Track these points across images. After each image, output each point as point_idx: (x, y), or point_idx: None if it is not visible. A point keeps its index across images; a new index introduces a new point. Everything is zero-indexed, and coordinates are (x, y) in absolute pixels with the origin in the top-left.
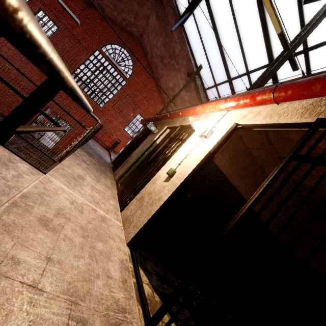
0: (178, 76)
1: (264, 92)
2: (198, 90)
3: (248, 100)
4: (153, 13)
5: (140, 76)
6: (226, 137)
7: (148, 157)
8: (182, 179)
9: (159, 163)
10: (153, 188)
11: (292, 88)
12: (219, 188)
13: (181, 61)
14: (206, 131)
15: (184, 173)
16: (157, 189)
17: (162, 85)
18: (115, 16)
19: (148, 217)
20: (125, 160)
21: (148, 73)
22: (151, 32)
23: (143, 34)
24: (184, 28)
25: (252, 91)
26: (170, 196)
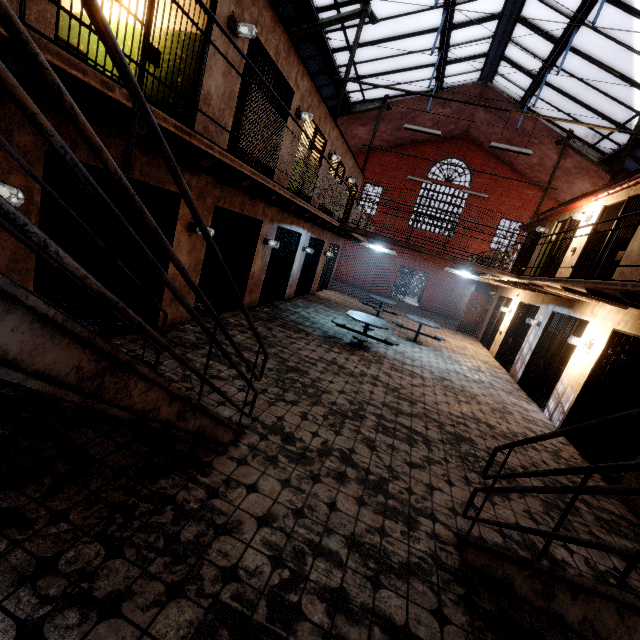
0: (542, 149)
1: (605, 192)
2: (581, 153)
3: (601, 196)
4: (479, 110)
5: (483, 174)
6: (600, 216)
7: (549, 256)
8: (581, 249)
9: (563, 251)
10: (565, 264)
11: (612, 190)
12: (615, 244)
13: (539, 135)
14: (587, 218)
15: (581, 246)
16: (568, 263)
17: (521, 166)
18: (430, 137)
19: (568, 274)
20: (524, 270)
21: (492, 163)
22: (481, 124)
23: (470, 129)
24: (527, 108)
25: (601, 191)
26: (577, 260)
